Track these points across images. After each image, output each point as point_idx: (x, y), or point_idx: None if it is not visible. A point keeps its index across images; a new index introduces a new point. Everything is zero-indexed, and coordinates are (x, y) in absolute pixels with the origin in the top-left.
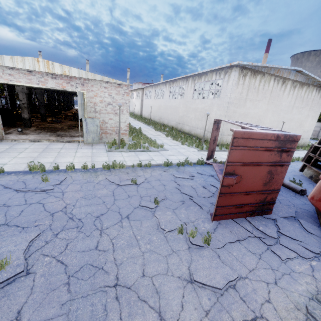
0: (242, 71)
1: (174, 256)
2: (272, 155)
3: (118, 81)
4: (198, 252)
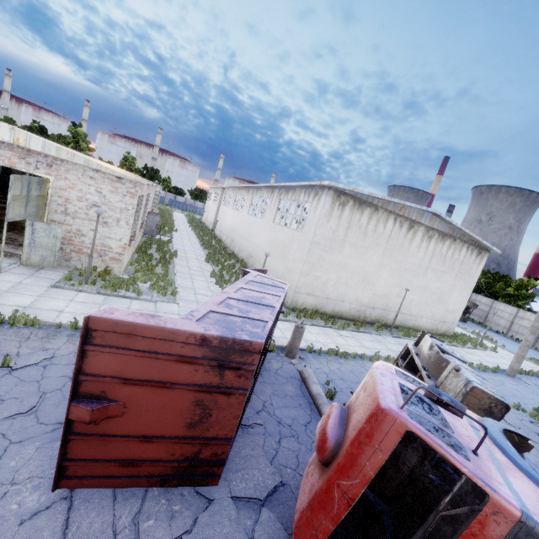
0: (339, 197)
1: None
2: (198, 371)
3: (117, 172)
4: None
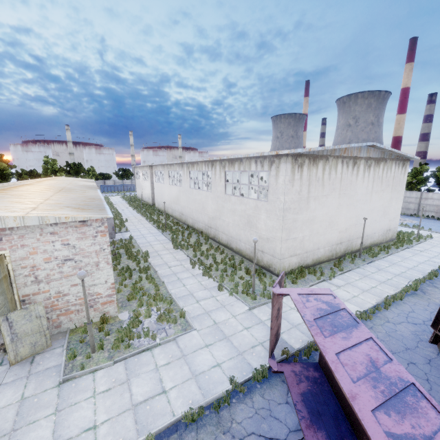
0: (296, 160)
1: None
2: None
3: (79, 217)
4: None
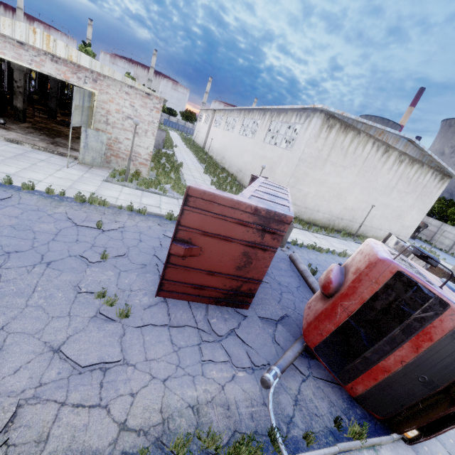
0: (328, 120)
1: (64, 319)
2: (249, 232)
3: (147, 89)
4: (101, 324)
